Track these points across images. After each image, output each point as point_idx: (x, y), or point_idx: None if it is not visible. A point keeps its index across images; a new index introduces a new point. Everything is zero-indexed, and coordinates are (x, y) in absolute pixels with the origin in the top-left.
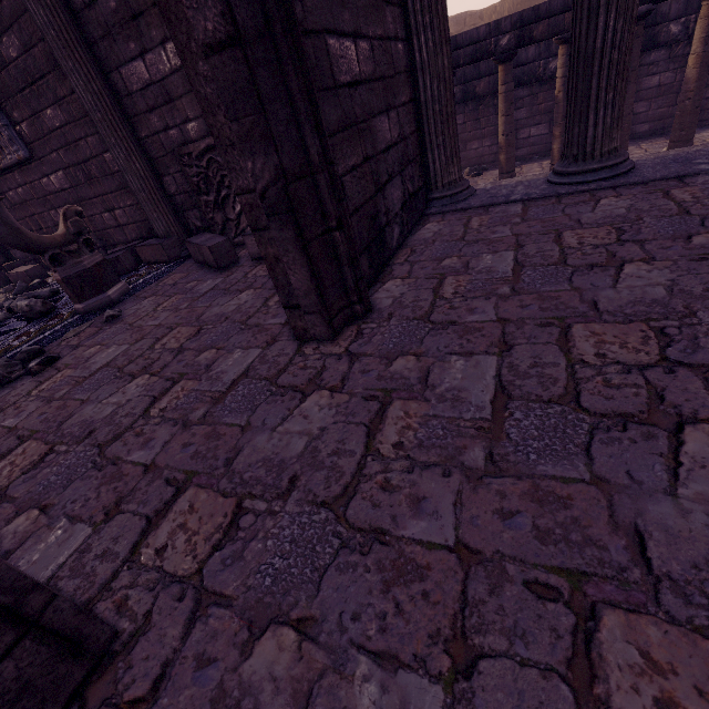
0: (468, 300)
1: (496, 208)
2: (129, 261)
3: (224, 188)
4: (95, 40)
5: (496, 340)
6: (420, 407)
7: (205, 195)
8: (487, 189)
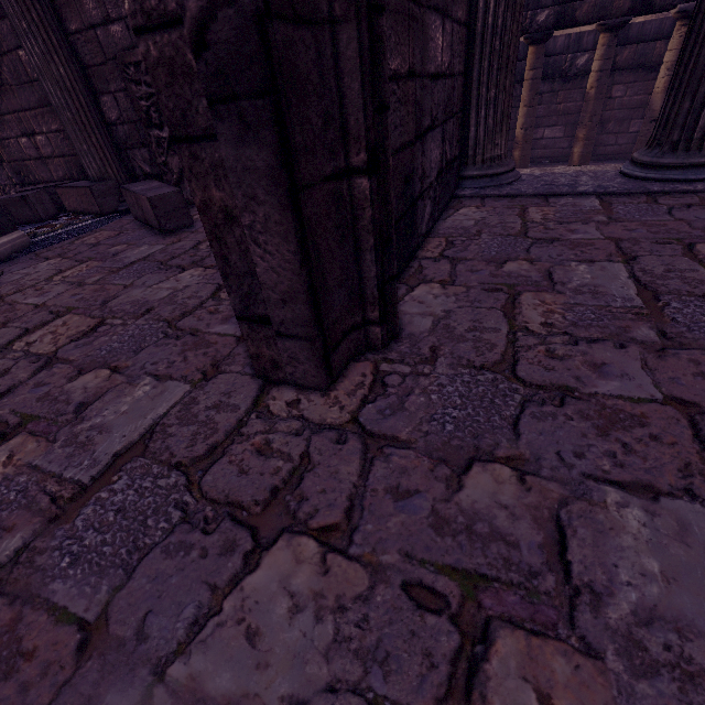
0: (580, 344)
1: (560, 199)
2: (43, 206)
3: None
4: None
5: (697, 459)
6: (581, 679)
7: (157, 128)
8: (537, 176)
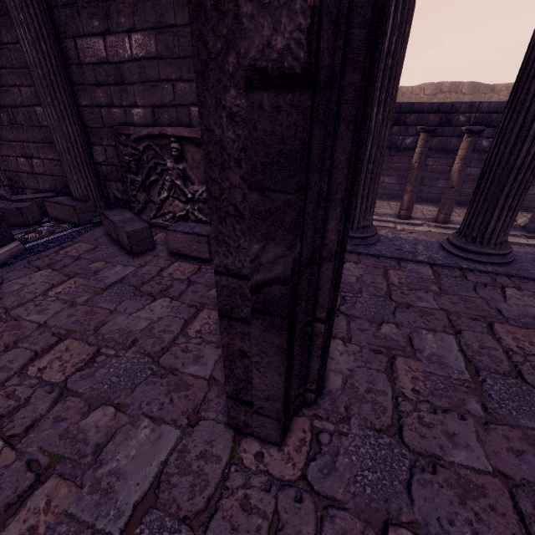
0: (438, 413)
1: (408, 265)
2: (32, 214)
3: (154, 174)
4: (57, 4)
5: (518, 529)
6: None
7: (133, 174)
8: (391, 239)
